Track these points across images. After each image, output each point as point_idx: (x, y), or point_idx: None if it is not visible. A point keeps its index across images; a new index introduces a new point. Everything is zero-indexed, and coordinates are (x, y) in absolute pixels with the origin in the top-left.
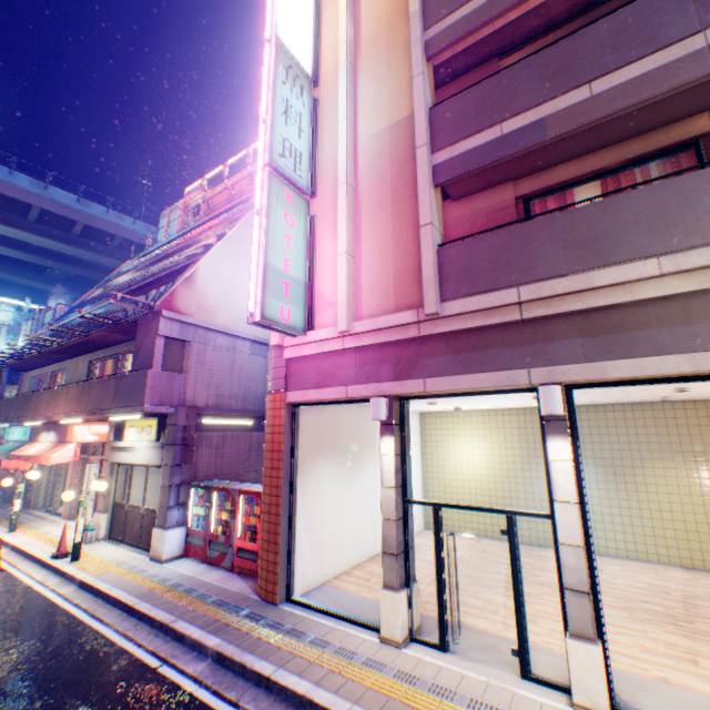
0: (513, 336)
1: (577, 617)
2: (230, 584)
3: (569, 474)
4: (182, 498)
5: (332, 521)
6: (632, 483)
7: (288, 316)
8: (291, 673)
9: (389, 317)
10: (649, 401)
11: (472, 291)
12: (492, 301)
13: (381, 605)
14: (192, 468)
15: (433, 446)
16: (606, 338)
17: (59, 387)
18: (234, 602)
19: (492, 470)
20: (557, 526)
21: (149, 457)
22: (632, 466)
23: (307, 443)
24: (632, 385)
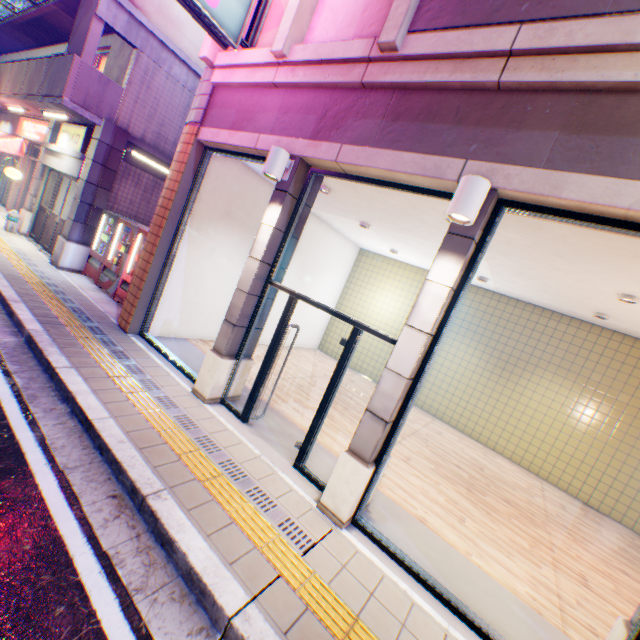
0: (473, 111)
1: (364, 439)
2: (102, 305)
3: (439, 302)
4: (92, 220)
5: (218, 294)
6: (514, 384)
7: (216, 0)
8: (78, 375)
9: (338, 46)
10: (582, 319)
11: (456, 22)
12: (474, 43)
13: (204, 363)
14: (110, 197)
15: (357, 285)
16: (595, 141)
17: (7, 64)
18: (89, 316)
19: (397, 326)
20: (394, 351)
21: (70, 168)
22: (524, 370)
23: (213, 203)
24: (585, 223)
